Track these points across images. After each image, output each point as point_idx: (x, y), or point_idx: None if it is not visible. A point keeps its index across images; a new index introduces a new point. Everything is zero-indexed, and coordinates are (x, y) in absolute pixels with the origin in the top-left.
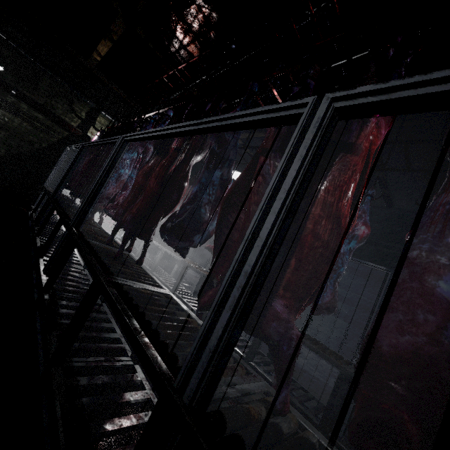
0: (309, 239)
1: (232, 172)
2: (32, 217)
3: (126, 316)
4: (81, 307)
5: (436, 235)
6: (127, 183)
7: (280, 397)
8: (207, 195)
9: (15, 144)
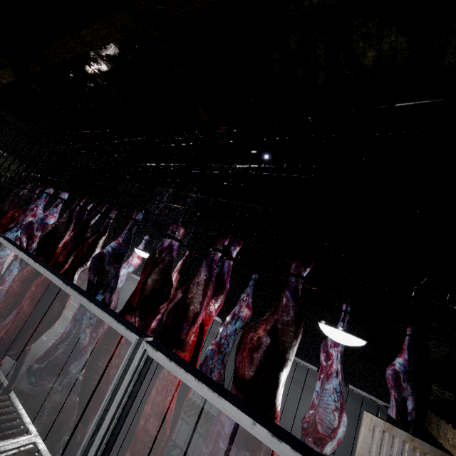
0: (140, 435)
1: (136, 250)
2: None
3: None
4: None
5: (208, 455)
6: (4, 278)
7: None
8: (87, 320)
9: None
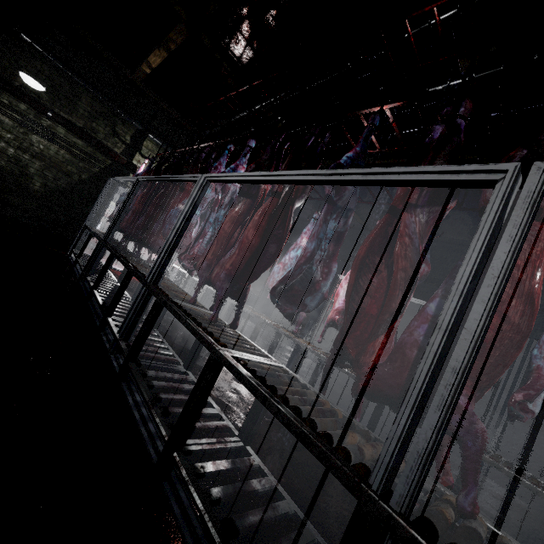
0: (494, 321)
1: None
2: (79, 264)
3: (277, 403)
4: (201, 386)
5: None
6: (205, 230)
7: (469, 498)
8: (318, 250)
9: (51, 176)
